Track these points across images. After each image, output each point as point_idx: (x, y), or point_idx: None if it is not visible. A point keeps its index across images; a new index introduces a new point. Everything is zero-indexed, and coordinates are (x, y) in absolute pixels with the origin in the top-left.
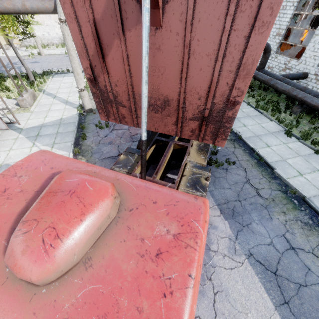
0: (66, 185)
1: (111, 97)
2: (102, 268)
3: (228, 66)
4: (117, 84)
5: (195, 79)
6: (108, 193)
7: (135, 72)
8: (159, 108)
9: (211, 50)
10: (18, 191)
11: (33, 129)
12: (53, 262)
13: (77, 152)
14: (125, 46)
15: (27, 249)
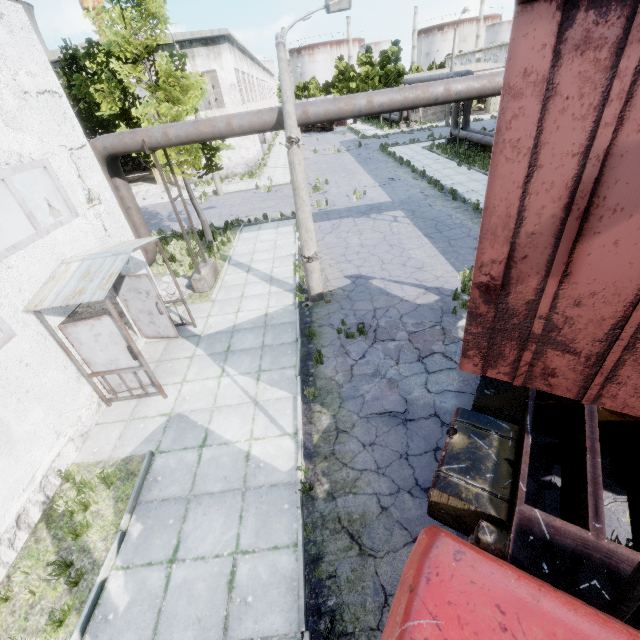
0: None
1: (537, 329)
2: None
3: None
4: (584, 302)
5: None
6: None
7: None
8: None
9: None
10: None
11: (219, 337)
12: None
13: (310, 395)
14: None
15: None
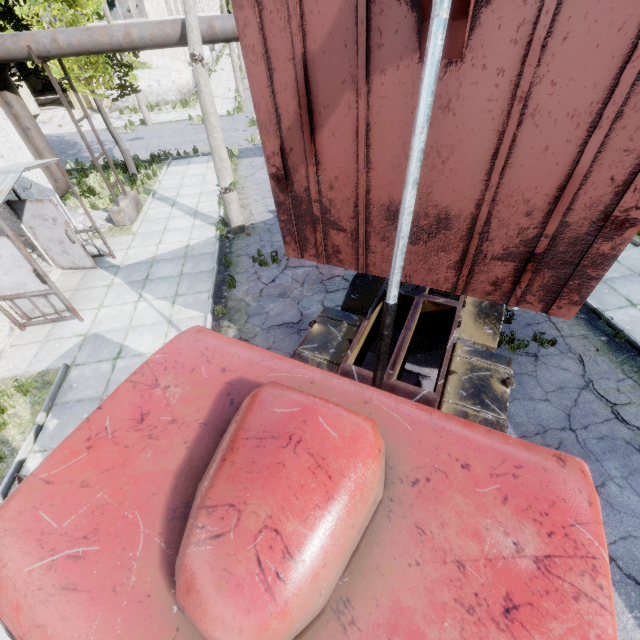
0: (278, 422)
1: (316, 211)
2: (380, 633)
3: (622, 138)
4: (334, 186)
5: (526, 172)
6: (372, 446)
7: (379, 158)
8: (422, 235)
9: (582, 104)
10: (167, 421)
11: (138, 267)
12: (284, 615)
13: (219, 313)
14: (366, 106)
15: (227, 579)
